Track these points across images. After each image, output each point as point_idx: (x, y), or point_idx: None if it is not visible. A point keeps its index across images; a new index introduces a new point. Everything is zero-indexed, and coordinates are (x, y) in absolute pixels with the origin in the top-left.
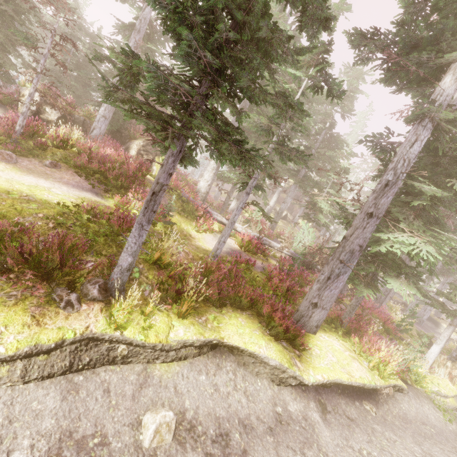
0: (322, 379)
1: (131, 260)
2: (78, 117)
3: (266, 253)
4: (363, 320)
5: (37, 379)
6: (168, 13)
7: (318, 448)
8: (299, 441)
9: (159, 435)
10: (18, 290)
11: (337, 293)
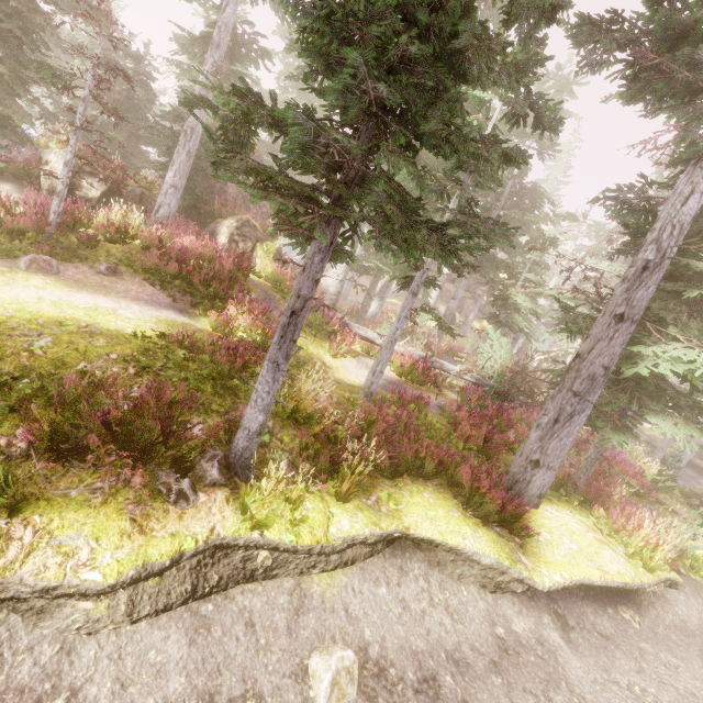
0: (562, 580)
1: (263, 419)
2: (133, 189)
3: (439, 382)
4: (612, 482)
5: (149, 615)
6: (315, 24)
7: (568, 688)
8: (539, 680)
9: (338, 688)
10: (104, 479)
11: (570, 443)
